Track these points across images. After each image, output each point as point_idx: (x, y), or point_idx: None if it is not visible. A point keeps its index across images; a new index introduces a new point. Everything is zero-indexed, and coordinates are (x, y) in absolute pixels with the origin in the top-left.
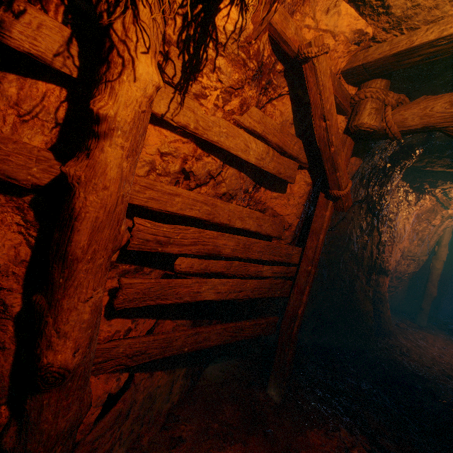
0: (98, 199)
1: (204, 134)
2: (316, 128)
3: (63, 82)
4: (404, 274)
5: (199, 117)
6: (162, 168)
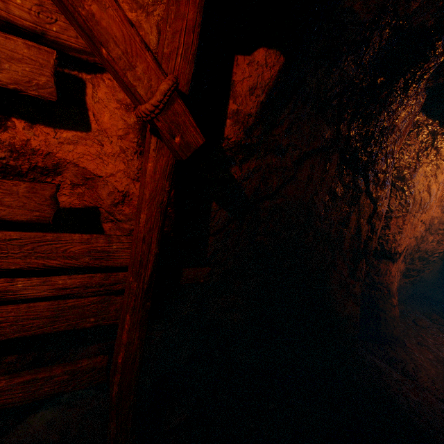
0: None
1: None
2: None
3: None
4: (432, 254)
5: None
6: None
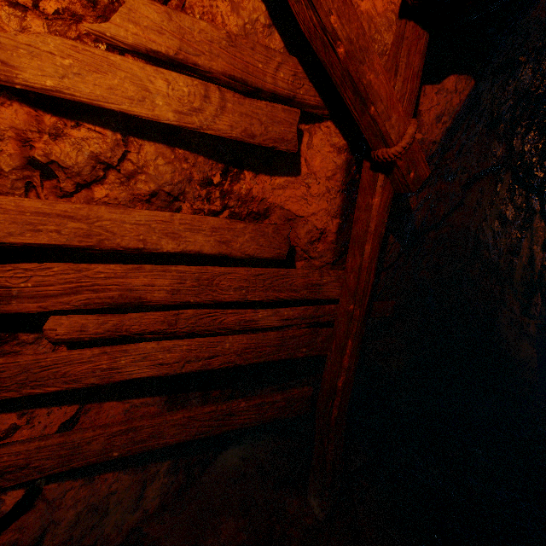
0: None
1: (14, 78)
2: (294, 9)
3: None
4: None
5: None
6: None
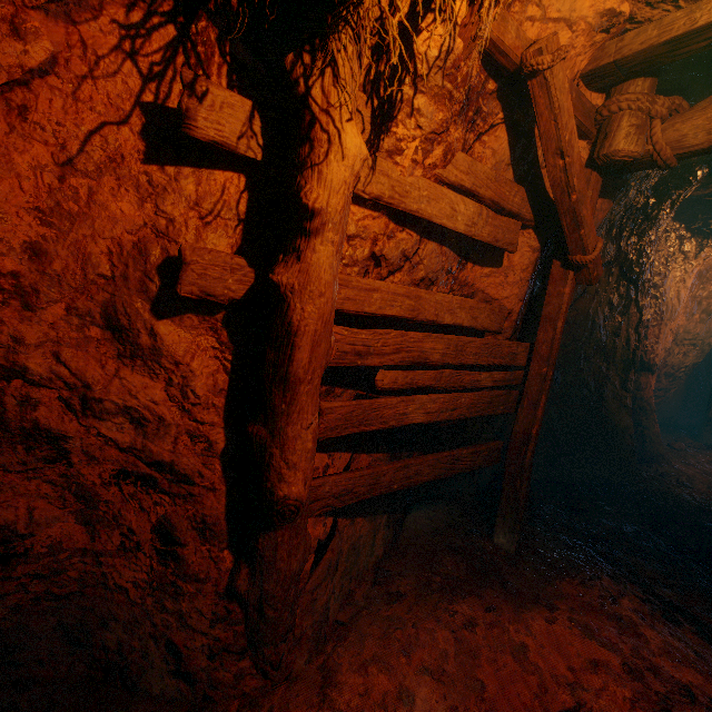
0: (315, 309)
1: (401, 204)
2: (548, 169)
3: (240, 166)
4: (679, 369)
5: (394, 181)
6: (349, 257)
